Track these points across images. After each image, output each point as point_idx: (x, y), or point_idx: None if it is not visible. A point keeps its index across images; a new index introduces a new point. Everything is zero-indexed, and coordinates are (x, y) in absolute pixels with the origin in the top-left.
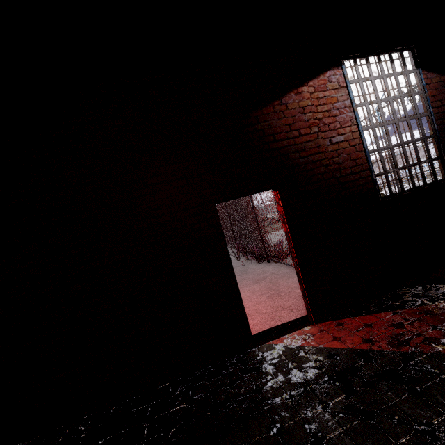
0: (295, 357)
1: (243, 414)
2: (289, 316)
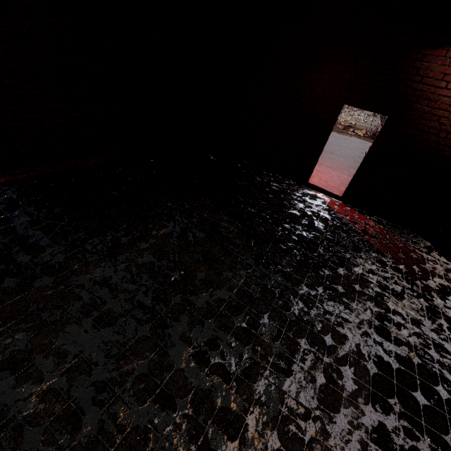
0: (313, 197)
1: (279, 189)
2: (334, 192)
